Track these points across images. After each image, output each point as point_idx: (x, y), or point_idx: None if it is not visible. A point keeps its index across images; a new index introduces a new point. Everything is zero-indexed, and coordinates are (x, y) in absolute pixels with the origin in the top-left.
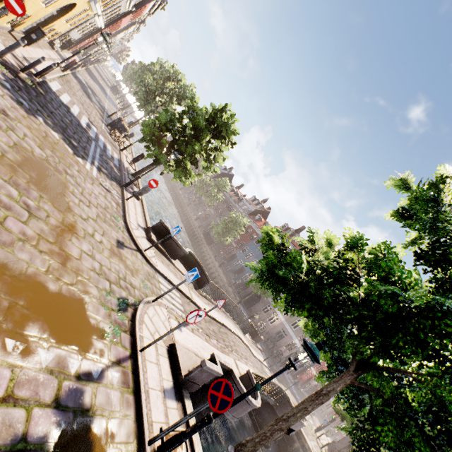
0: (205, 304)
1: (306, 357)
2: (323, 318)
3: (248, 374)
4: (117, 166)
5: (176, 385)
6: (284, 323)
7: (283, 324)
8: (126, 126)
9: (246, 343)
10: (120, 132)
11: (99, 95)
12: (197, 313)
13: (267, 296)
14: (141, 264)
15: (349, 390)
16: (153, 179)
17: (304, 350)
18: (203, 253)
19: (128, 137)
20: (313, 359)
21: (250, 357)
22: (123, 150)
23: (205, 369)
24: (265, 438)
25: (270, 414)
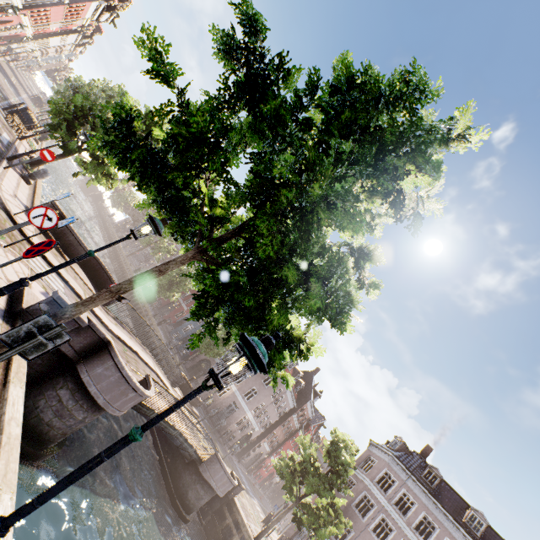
0: (110, 321)
1: (145, 223)
2: (166, 189)
3: (146, 379)
4: (4, 143)
5: (9, 314)
6: (237, 393)
7: (235, 395)
8: (33, 117)
9: (169, 388)
10: (23, 122)
11: (3, 85)
12: (45, 213)
13: (213, 354)
14: (3, 220)
15: (197, 275)
16: (48, 150)
17: (146, 220)
18: (139, 309)
19: (40, 139)
20: (152, 225)
21: (171, 402)
22: (22, 138)
23: (58, 305)
24: (90, 300)
25: (192, 476)
